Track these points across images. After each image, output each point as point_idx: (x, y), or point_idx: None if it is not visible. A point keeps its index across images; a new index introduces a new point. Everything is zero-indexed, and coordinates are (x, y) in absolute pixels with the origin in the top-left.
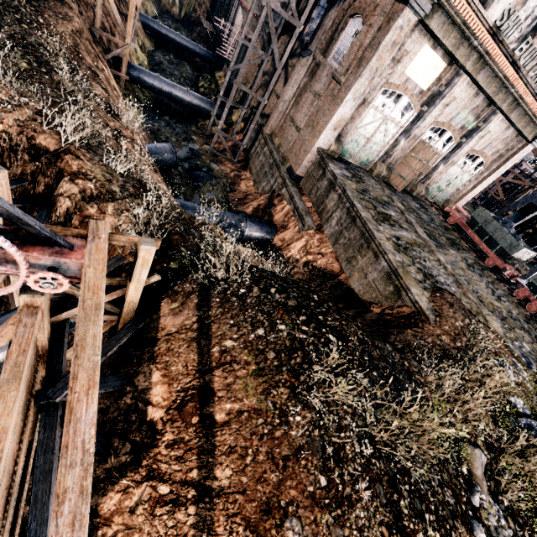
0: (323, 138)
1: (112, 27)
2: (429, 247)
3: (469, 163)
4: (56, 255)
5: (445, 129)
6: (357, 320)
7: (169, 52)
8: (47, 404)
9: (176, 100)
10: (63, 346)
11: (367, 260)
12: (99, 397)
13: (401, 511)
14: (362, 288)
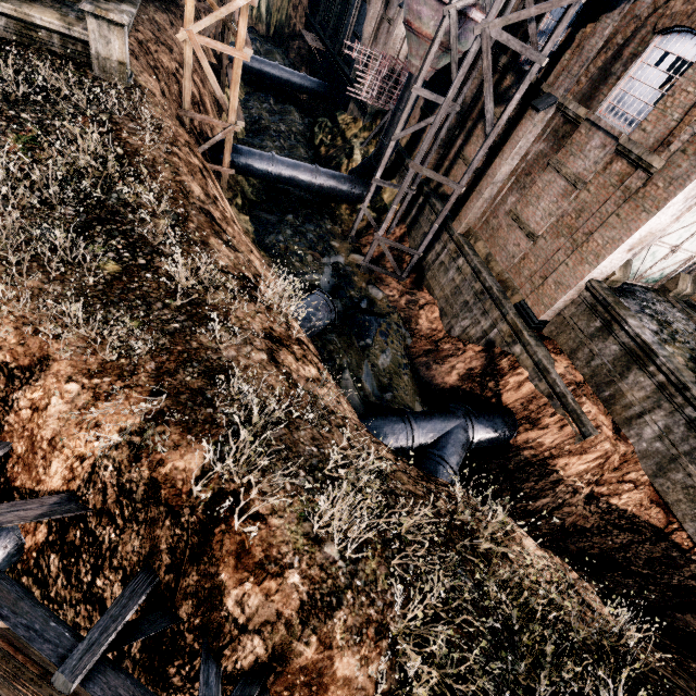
0: (603, 265)
1: (200, 93)
2: None
3: None
4: None
5: None
6: None
7: (267, 97)
8: None
9: (300, 186)
10: None
11: None
12: None
13: None
14: None
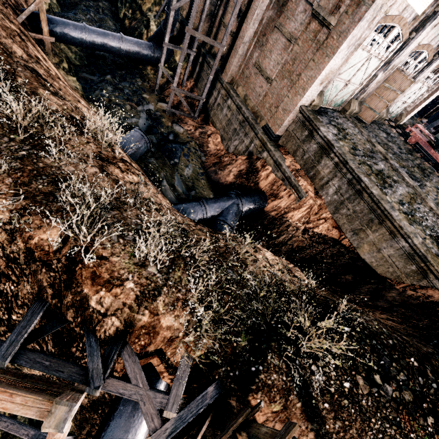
0: (307, 95)
1: None
2: (419, 195)
3: (431, 76)
4: None
5: (423, 51)
6: (383, 300)
7: None
8: None
9: (112, 51)
10: None
11: (379, 236)
12: None
13: None
14: (375, 260)
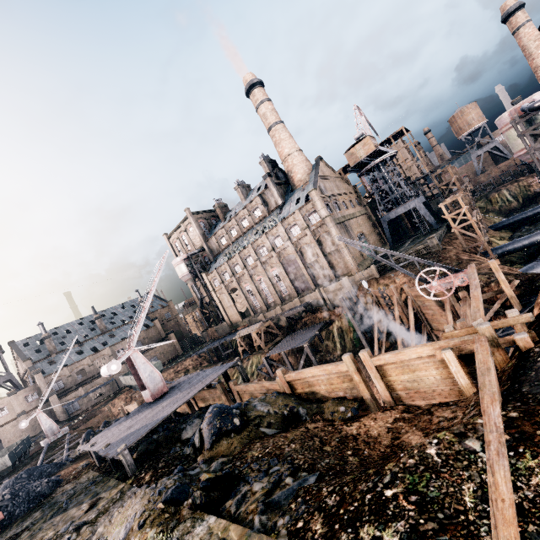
0: None
1: (473, 243)
2: None
3: None
4: (459, 273)
5: None
6: None
7: (522, 227)
8: None
9: (538, 242)
10: None
11: None
12: None
13: None
14: None
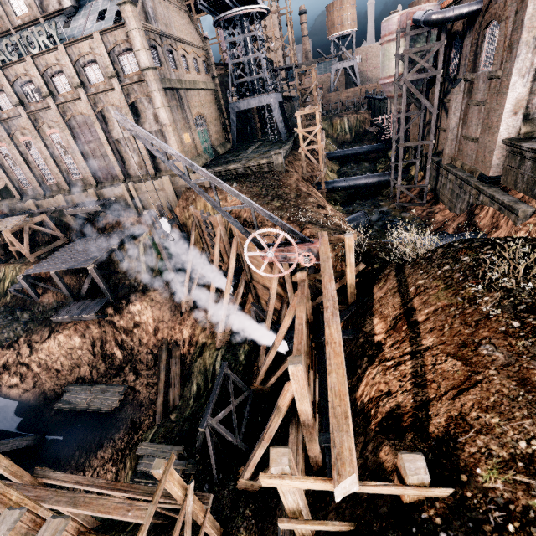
0: (504, 129)
1: (312, 169)
2: None
3: None
4: (307, 245)
5: None
6: None
7: (349, 163)
8: (317, 342)
9: (361, 186)
10: (319, 317)
11: None
12: (345, 348)
13: None
14: None
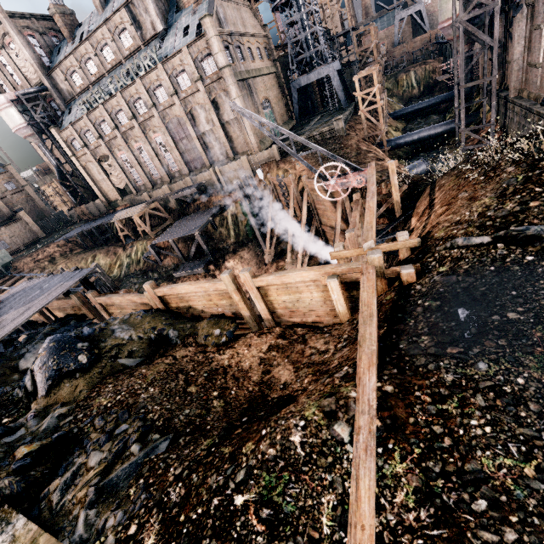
0: None
1: (373, 131)
2: None
3: None
4: (359, 172)
5: None
6: None
7: (415, 119)
8: None
9: (425, 139)
10: None
11: None
12: None
13: (538, 164)
14: None
